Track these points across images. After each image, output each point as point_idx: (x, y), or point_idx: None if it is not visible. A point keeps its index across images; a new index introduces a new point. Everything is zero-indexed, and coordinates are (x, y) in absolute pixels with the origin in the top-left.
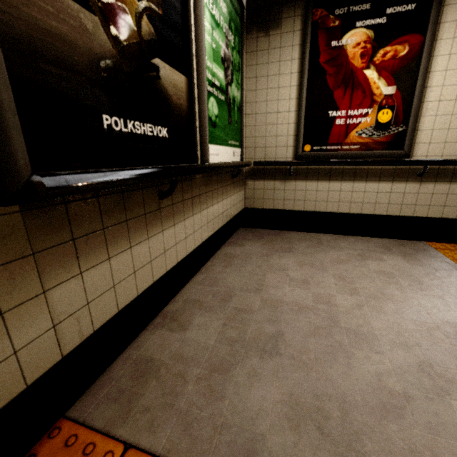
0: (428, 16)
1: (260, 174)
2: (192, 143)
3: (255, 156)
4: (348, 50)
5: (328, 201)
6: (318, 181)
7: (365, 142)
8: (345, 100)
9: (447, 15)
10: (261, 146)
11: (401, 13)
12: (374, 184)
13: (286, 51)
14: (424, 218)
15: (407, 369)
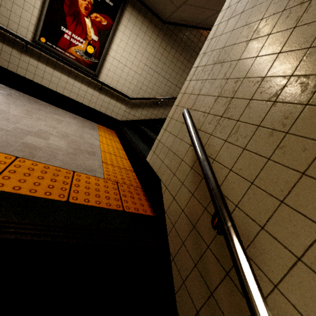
0: (117, 15)
1: (0, 37)
2: None
3: None
4: None
5: (51, 82)
6: (47, 66)
7: (78, 57)
8: (72, 26)
9: (123, 21)
10: (6, 16)
11: (107, 3)
12: (79, 84)
13: None
14: (98, 111)
15: (20, 129)
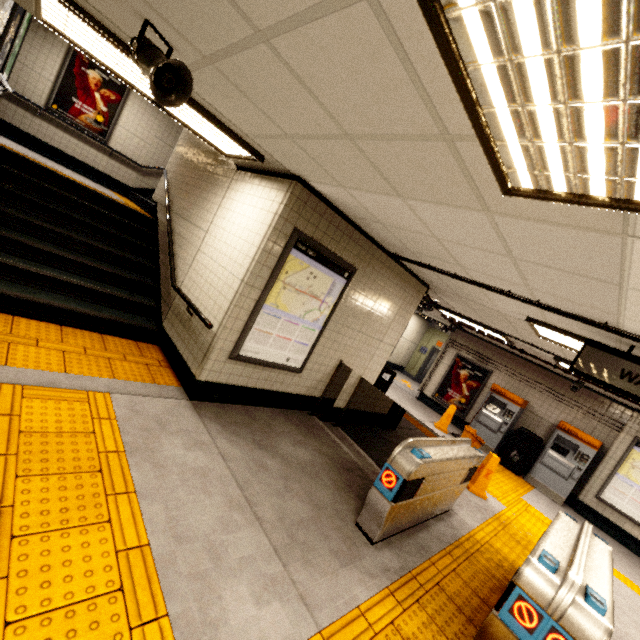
0: (125, 92)
1: (15, 101)
2: (2, 69)
3: (16, 88)
4: (90, 78)
5: (61, 144)
6: (58, 129)
7: (88, 125)
8: (83, 99)
9: (131, 98)
10: (22, 85)
11: (115, 83)
12: (89, 148)
13: (56, 50)
14: (108, 176)
15: (70, 175)
